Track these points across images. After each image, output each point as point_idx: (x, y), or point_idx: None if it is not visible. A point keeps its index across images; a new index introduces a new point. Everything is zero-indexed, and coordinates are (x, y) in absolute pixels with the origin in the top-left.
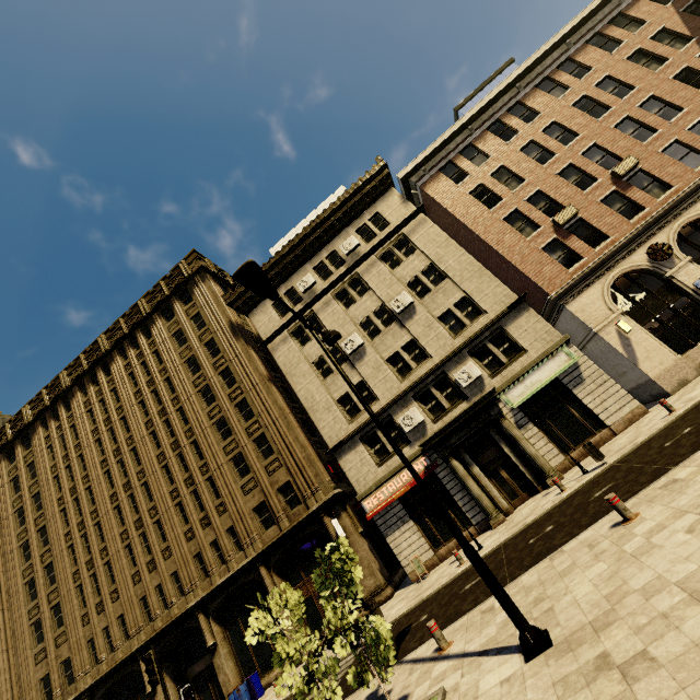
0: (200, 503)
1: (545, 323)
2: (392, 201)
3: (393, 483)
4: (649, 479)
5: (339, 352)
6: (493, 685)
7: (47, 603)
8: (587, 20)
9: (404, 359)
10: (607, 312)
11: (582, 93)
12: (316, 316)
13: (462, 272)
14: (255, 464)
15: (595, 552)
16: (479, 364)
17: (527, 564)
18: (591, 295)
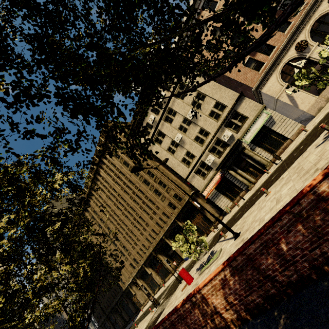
0: (150, 208)
1: (253, 102)
2: None
3: (211, 184)
4: (281, 174)
5: (175, 142)
6: (228, 246)
7: (120, 246)
8: None
9: (200, 137)
10: (280, 87)
11: None
12: (161, 131)
13: (212, 91)
14: (162, 191)
15: (258, 206)
16: (230, 130)
17: (248, 208)
18: (271, 81)
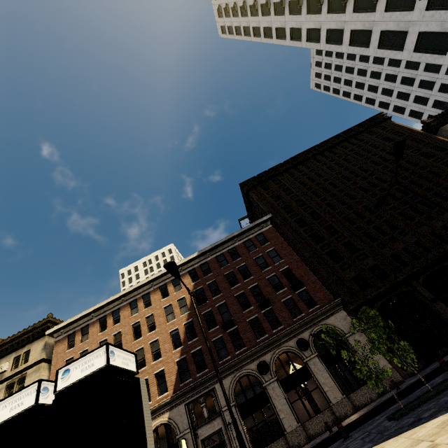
0: None
1: None
2: (40, 345)
3: None
4: None
5: None
6: None
7: None
8: (164, 275)
9: None
10: None
11: (139, 319)
12: None
13: None
14: None
15: None
16: None
17: None
18: None
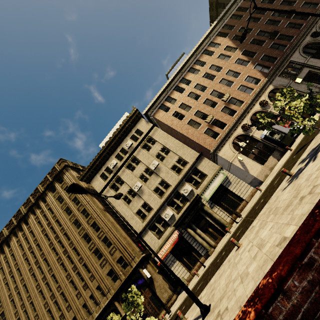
0: (81, 278)
1: (211, 162)
2: (142, 123)
3: (166, 245)
4: (249, 226)
5: (133, 191)
6: None
7: None
8: (200, 45)
9: (160, 188)
10: (233, 153)
11: (205, 72)
12: (120, 177)
13: (175, 148)
14: (104, 252)
15: (229, 264)
16: (190, 184)
17: (214, 273)
18: (226, 148)
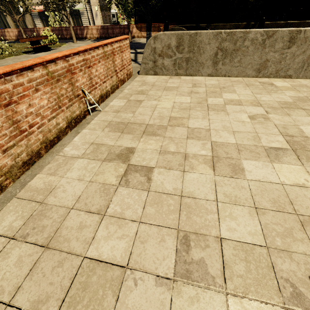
0: None
1: None
2: None
3: (36, 7)
4: None
5: None
6: None
7: None
8: None
9: None
10: (95, 1)
11: None
12: None
13: None
14: None
15: None
16: None
17: None
18: None
